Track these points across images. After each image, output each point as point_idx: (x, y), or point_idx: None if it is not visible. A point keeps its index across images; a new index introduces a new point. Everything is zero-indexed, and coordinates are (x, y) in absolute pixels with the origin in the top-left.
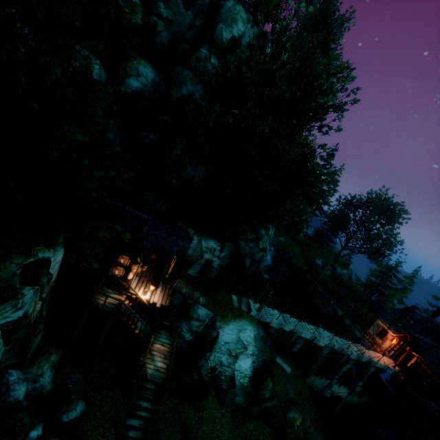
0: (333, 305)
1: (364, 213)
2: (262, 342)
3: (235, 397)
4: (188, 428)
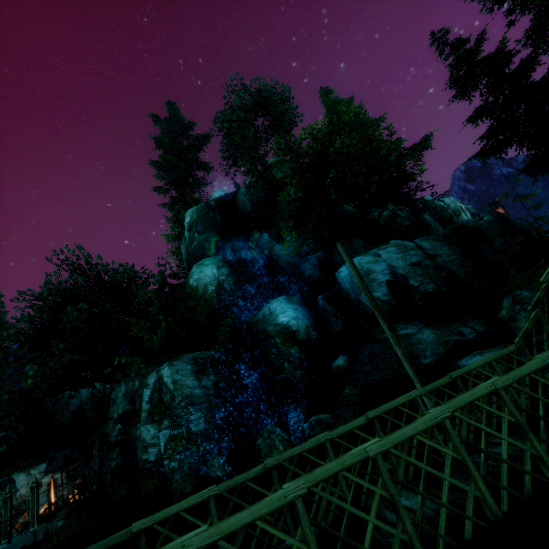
0: None
1: None
2: None
3: None
4: None
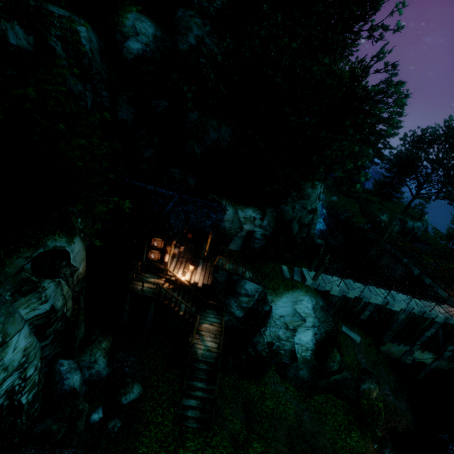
0: (406, 264)
1: (441, 148)
2: (322, 312)
3: (298, 371)
4: (251, 404)
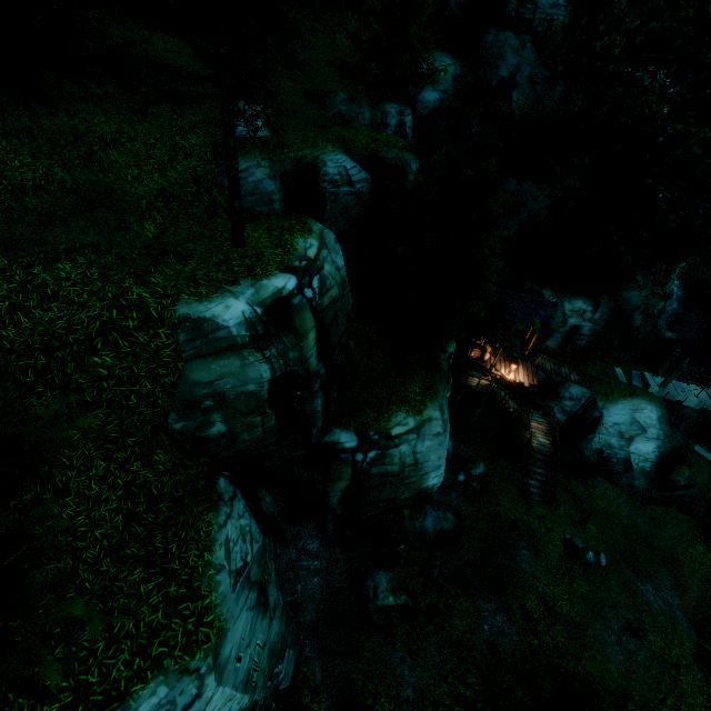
0: None
1: None
2: (669, 425)
3: (633, 481)
4: (580, 499)
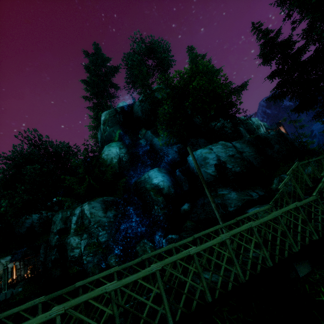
0: None
1: None
2: None
3: None
4: None
